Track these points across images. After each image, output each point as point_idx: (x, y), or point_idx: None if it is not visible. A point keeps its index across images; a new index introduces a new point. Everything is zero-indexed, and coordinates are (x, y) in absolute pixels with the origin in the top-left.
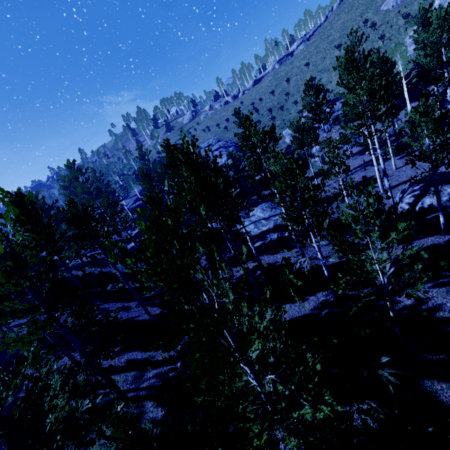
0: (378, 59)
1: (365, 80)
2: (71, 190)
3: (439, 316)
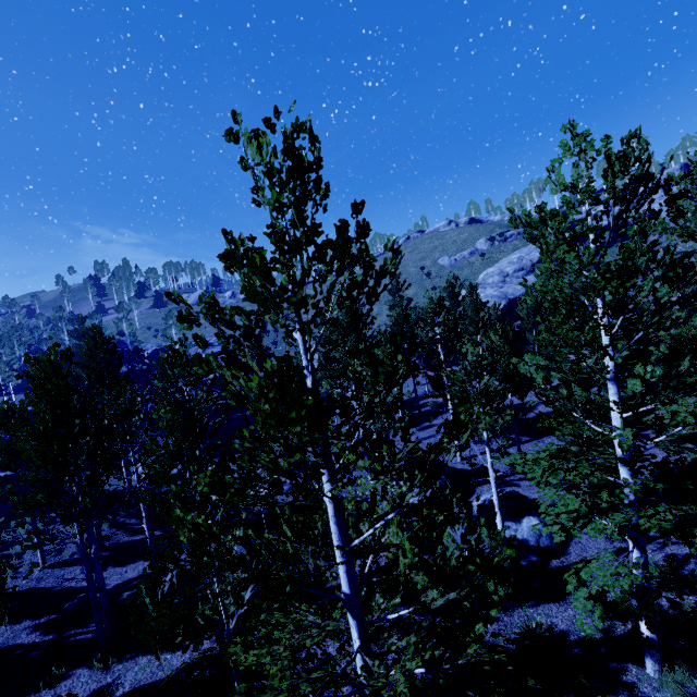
0: (400, 314)
1: (351, 336)
2: None
3: (330, 692)
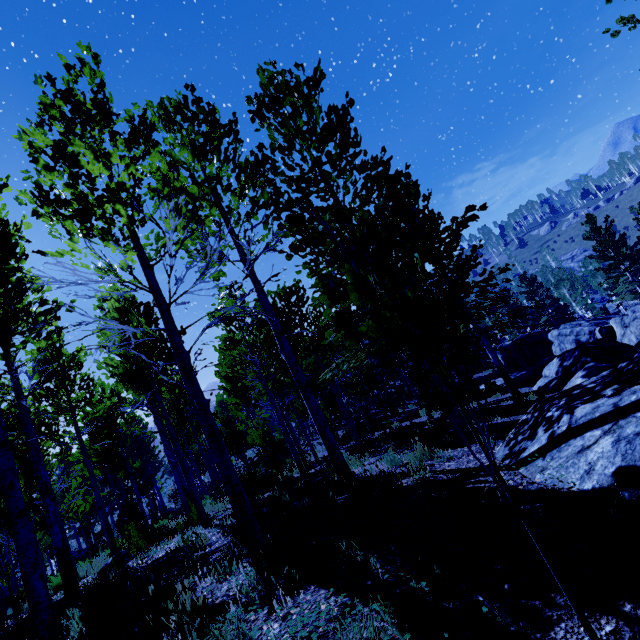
0: None
1: None
2: None
3: None
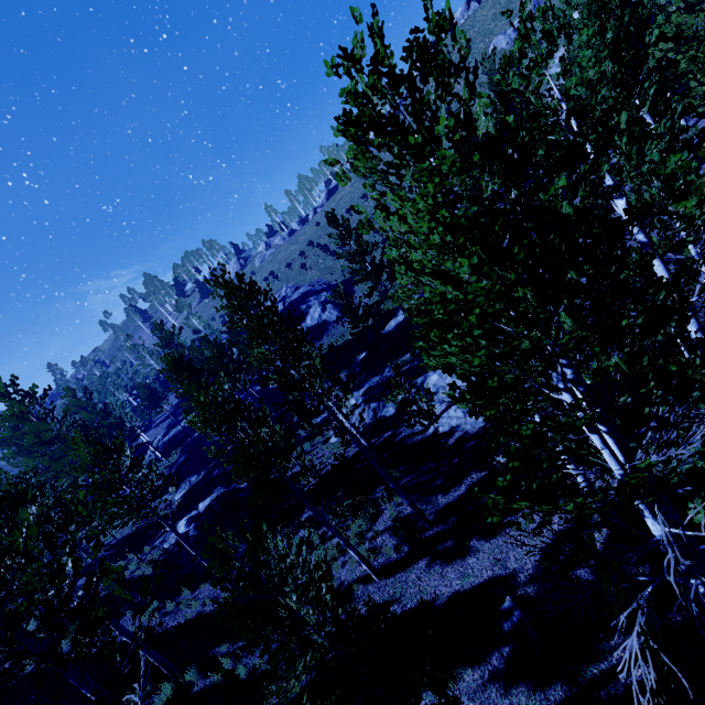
0: None
1: None
2: (20, 445)
3: None
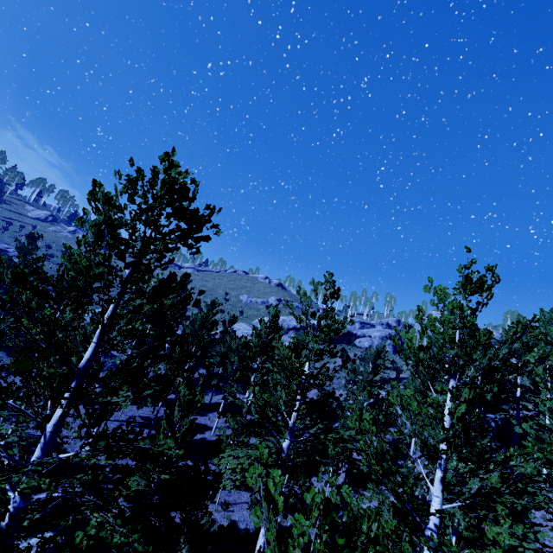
0: None
1: None
2: None
3: None
